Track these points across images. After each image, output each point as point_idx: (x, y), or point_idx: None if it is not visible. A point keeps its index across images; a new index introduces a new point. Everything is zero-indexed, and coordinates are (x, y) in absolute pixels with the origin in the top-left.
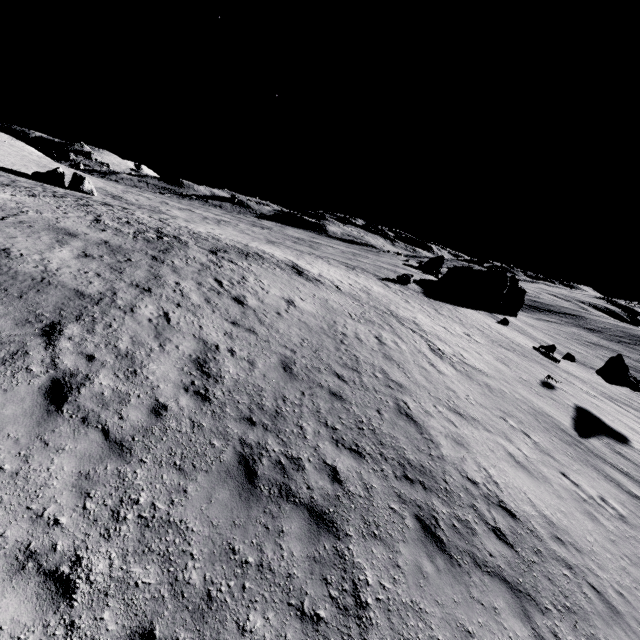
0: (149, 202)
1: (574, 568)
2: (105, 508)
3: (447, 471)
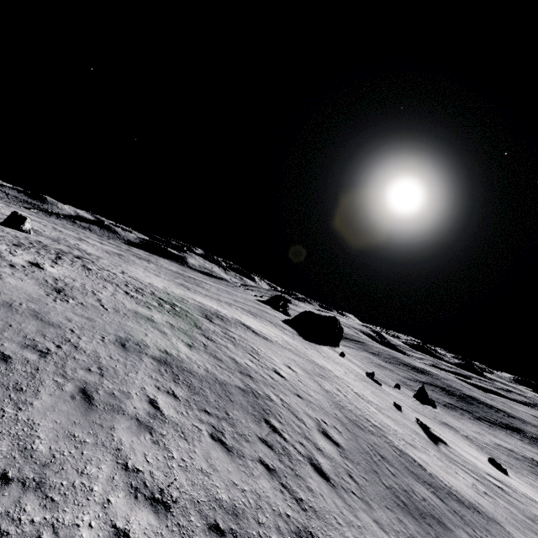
0: (51, 231)
1: (500, 524)
2: (396, 537)
3: (439, 483)
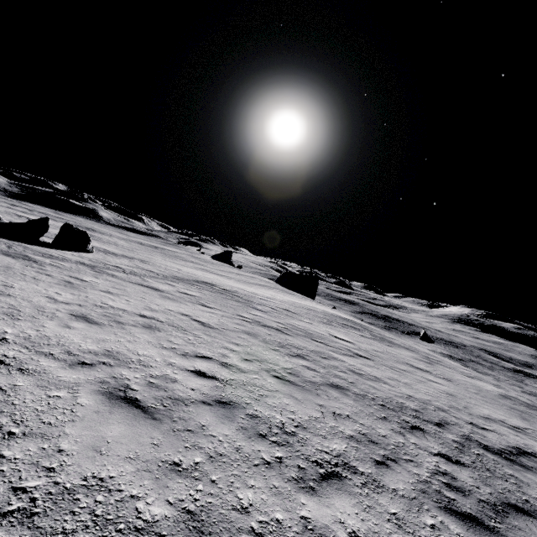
0: (6, 217)
1: None
2: None
3: None
